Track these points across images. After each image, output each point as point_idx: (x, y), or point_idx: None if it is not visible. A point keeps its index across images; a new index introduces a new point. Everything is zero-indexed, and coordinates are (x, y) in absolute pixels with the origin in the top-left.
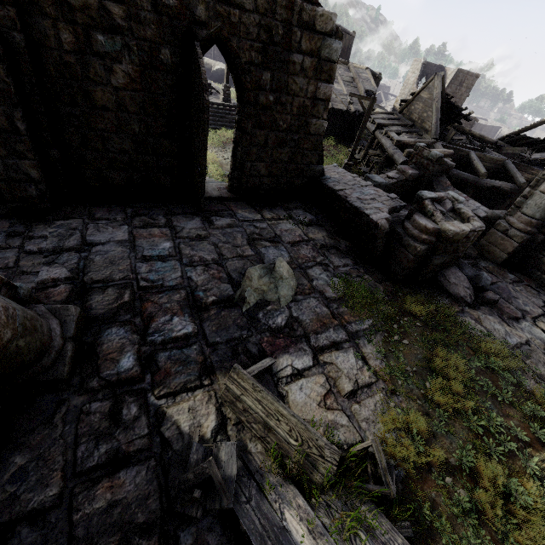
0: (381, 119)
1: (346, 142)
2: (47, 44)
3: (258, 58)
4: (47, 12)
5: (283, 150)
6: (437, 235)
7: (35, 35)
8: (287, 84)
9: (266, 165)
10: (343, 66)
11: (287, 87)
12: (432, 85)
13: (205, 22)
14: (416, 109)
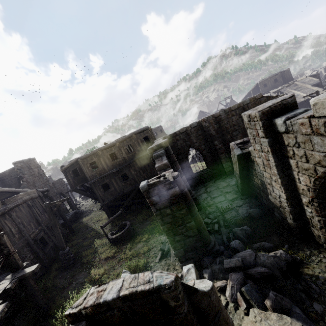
0: None
1: None
2: (226, 140)
3: None
4: (225, 134)
5: None
6: None
7: (224, 139)
8: None
9: None
10: (292, 85)
11: None
12: None
13: None
14: None
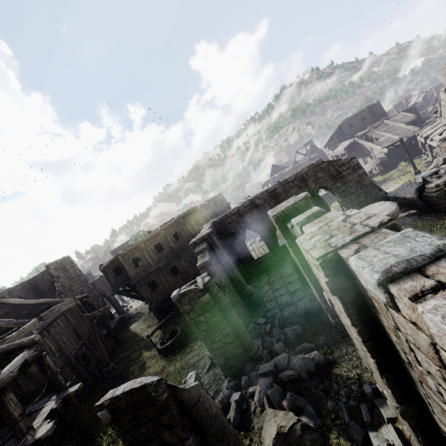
0: (426, 132)
1: (416, 156)
2: None
3: (333, 182)
4: None
5: (360, 197)
6: (440, 186)
7: None
8: (346, 181)
9: (357, 206)
10: (381, 126)
11: (347, 181)
12: (441, 98)
13: (315, 187)
14: (445, 111)
